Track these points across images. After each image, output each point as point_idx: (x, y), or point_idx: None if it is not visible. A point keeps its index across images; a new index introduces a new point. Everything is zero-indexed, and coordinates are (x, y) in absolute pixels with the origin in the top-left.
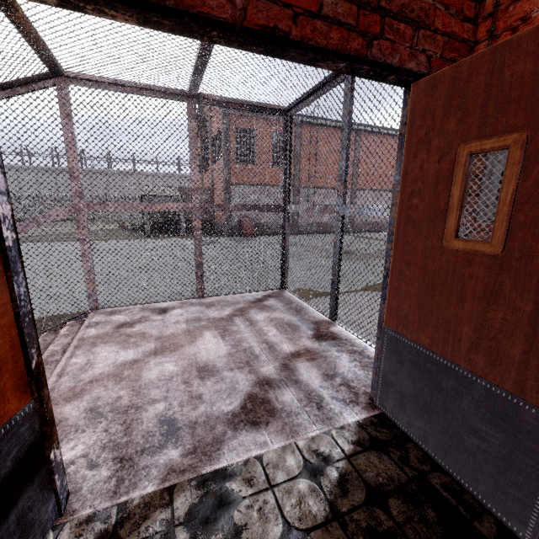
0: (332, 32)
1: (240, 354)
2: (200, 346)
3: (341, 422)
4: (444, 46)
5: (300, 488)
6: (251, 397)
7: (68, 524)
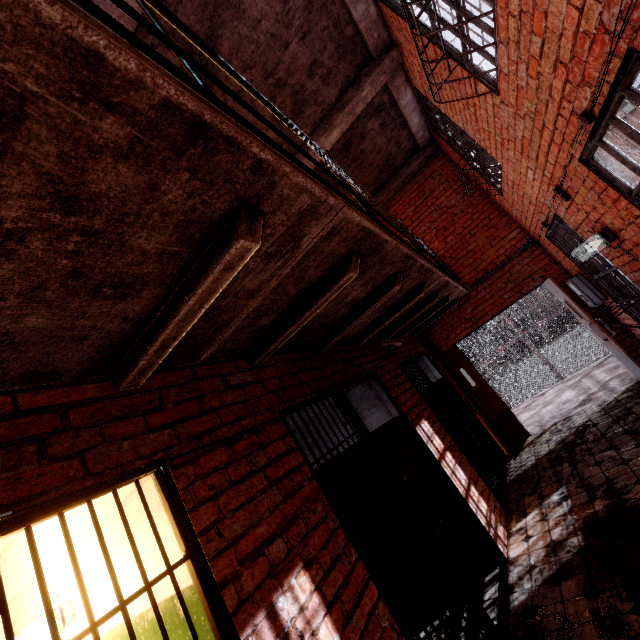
0: (510, 299)
1: (581, 391)
2: (562, 397)
3: (618, 391)
4: (543, 270)
5: (594, 409)
6: (583, 400)
7: (532, 435)
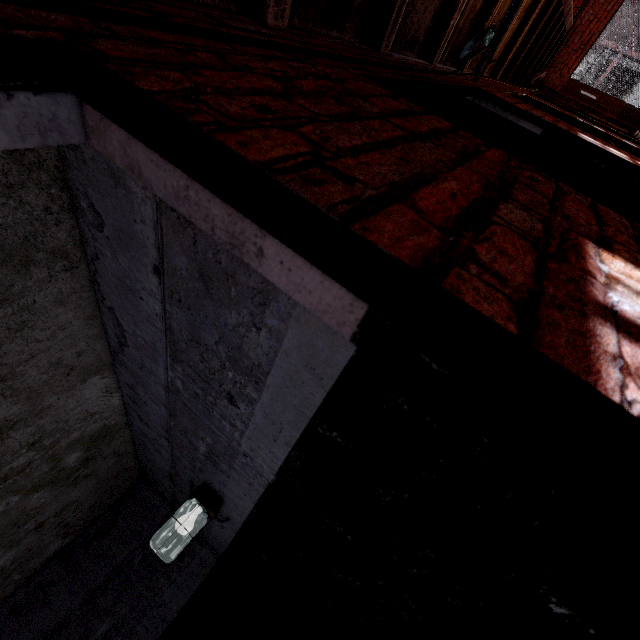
0: (614, 8)
1: None
2: None
3: None
4: None
5: None
6: None
7: None
